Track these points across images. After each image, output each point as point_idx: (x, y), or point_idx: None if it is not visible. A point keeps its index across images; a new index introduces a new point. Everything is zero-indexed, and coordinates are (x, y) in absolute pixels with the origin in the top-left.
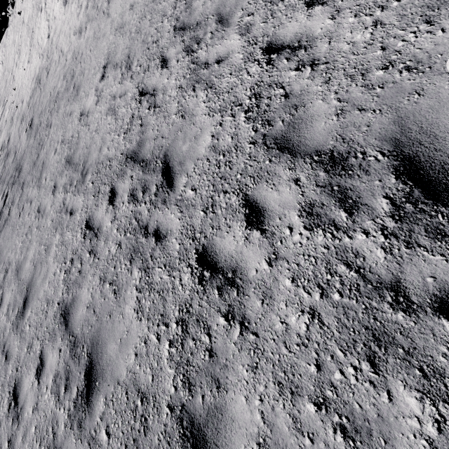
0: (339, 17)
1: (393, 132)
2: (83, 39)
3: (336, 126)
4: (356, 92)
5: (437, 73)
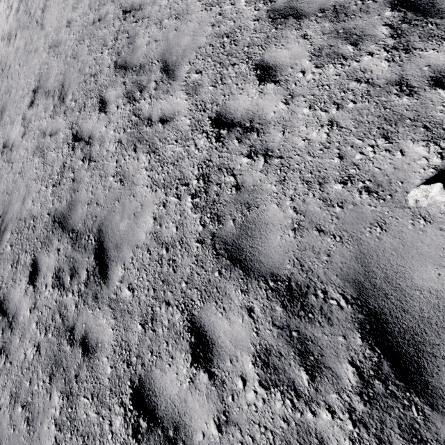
0: (293, 103)
1: (356, 271)
2: (12, 48)
3: (293, 245)
4: (313, 205)
5: (399, 205)
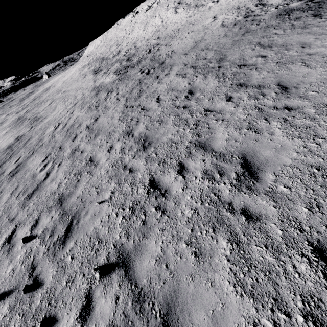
0: None
1: None
2: (193, 17)
3: None
4: None
5: None
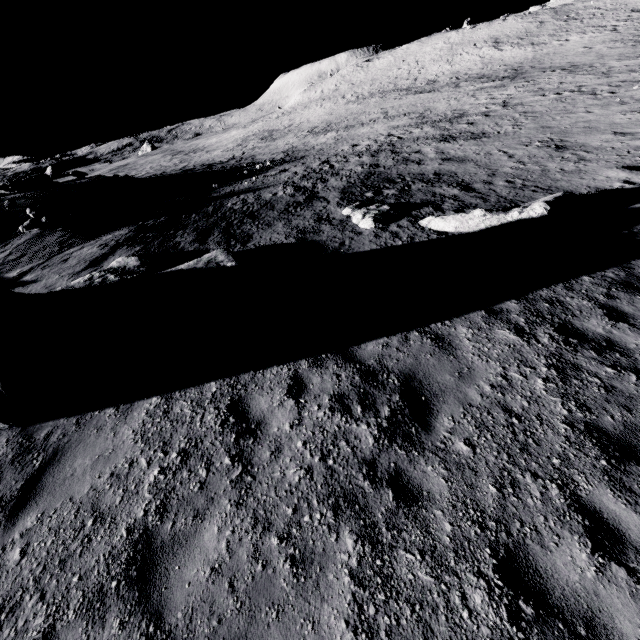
0: None
1: None
2: (542, 51)
3: None
4: None
5: None
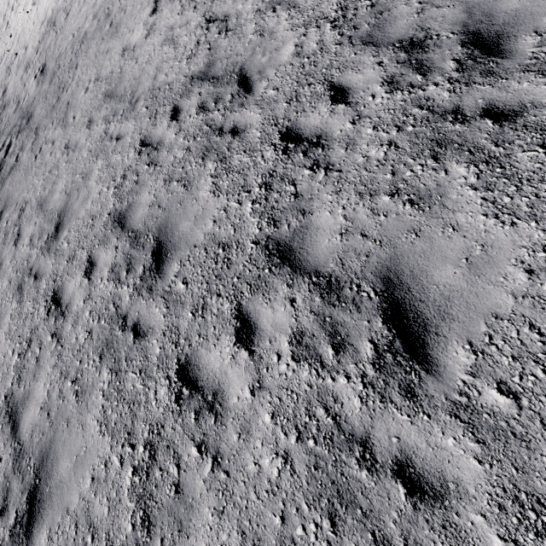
0: None
1: (462, 18)
2: None
3: (416, 21)
4: None
5: None
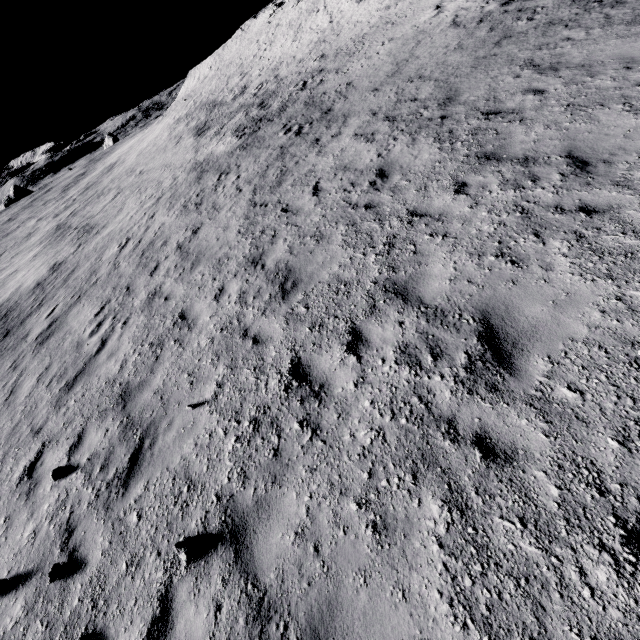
0: None
1: None
2: (394, 9)
3: None
4: None
5: None
